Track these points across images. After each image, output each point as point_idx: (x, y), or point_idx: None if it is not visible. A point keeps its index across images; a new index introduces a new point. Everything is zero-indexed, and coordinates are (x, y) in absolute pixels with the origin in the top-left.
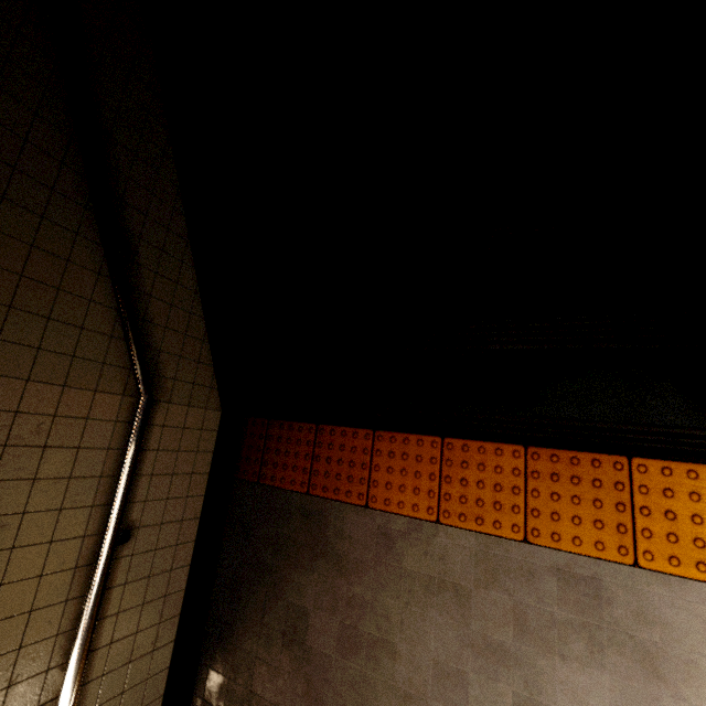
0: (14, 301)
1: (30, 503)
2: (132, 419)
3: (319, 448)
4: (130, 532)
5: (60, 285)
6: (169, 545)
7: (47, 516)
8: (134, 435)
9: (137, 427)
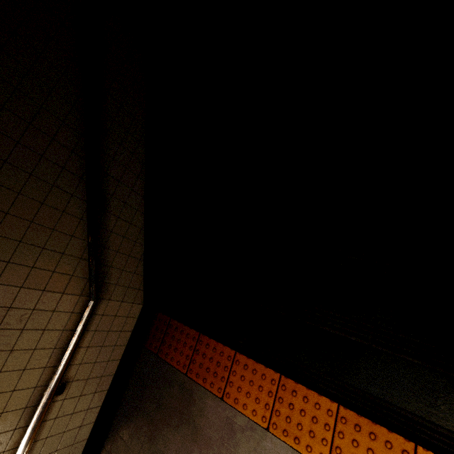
0: (24, 238)
1: (5, 365)
2: (82, 314)
3: (200, 344)
4: (66, 384)
5: (55, 227)
6: (90, 392)
7: (15, 374)
8: (80, 325)
9: (83, 320)
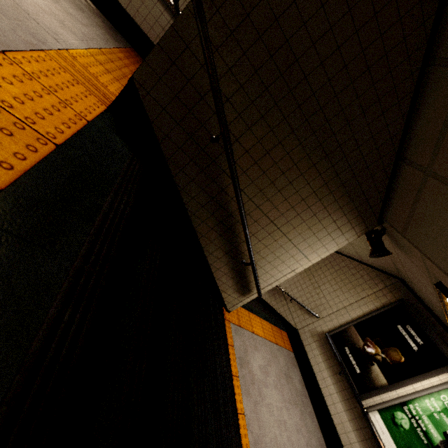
0: None
1: None
2: None
3: None
4: None
5: None
6: None
7: None
8: None
9: None
